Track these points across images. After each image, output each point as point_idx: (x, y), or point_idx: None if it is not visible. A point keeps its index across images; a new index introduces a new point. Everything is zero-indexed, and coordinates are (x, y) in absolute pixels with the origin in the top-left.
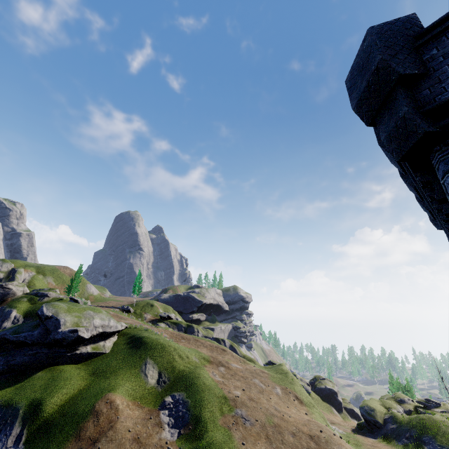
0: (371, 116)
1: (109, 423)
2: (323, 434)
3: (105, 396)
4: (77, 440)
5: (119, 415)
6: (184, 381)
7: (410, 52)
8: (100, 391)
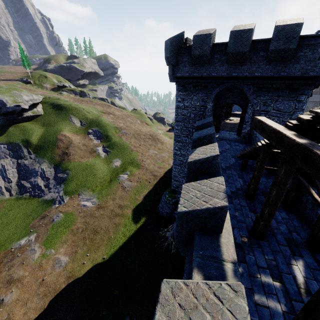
0: (167, 65)
1: (69, 142)
2: (154, 134)
3: (60, 134)
4: (59, 149)
5: (71, 139)
6: (95, 123)
7: (176, 55)
8: (55, 132)
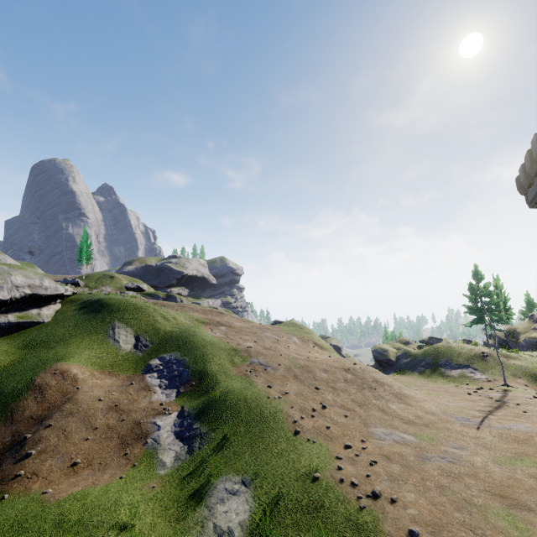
0: None
1: (64, 396)
2: (357, 366)
3: (51, 367)
4: (8, 424)
5: (80, 386)
6: (175, 341)
7: None
8: (41, 363)
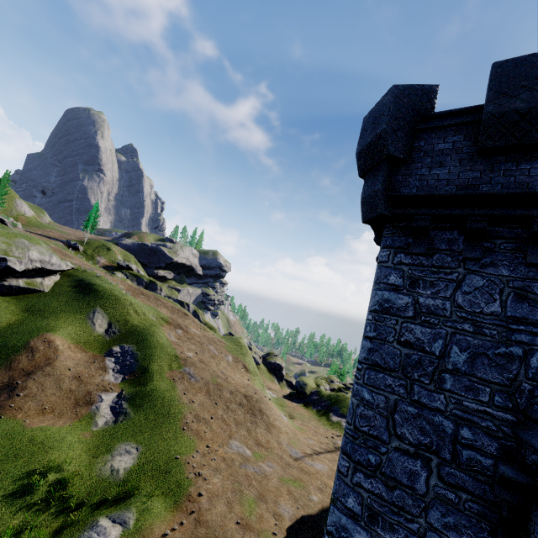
0: (364, 171)
1: (47, 360)
2: (256, 395)
3: (42, 335)
4: (8, 370)
5: (59, 355)
6: (137, 335)
7: (408, 133)
8: (36, 329)
